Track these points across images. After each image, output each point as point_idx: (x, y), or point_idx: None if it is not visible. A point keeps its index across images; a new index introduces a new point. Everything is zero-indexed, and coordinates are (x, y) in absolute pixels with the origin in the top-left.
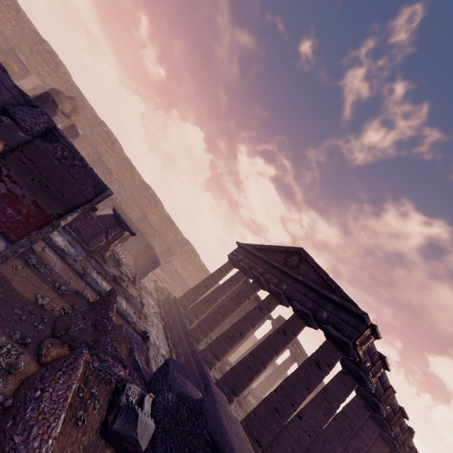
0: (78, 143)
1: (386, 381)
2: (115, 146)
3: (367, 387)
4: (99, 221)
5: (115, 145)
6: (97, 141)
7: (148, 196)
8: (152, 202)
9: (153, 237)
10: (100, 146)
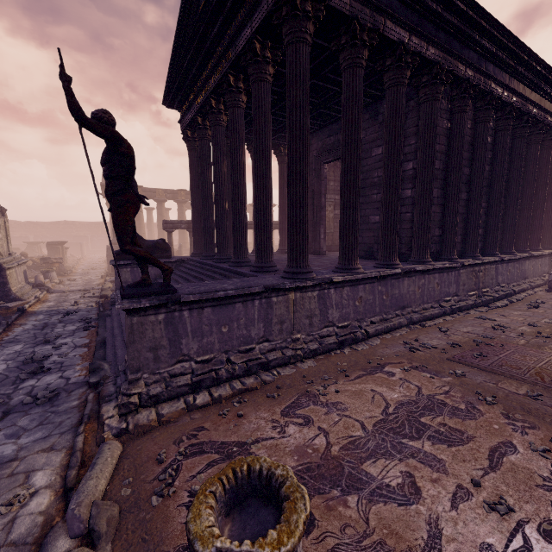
0: None
1: (151, 190)
2: (11, 224)
3: None
4: (26, 250)
5: (11, 224)
6: None
7: (65, 227)
8: (71, 227)
9: (89, 240)
10: None
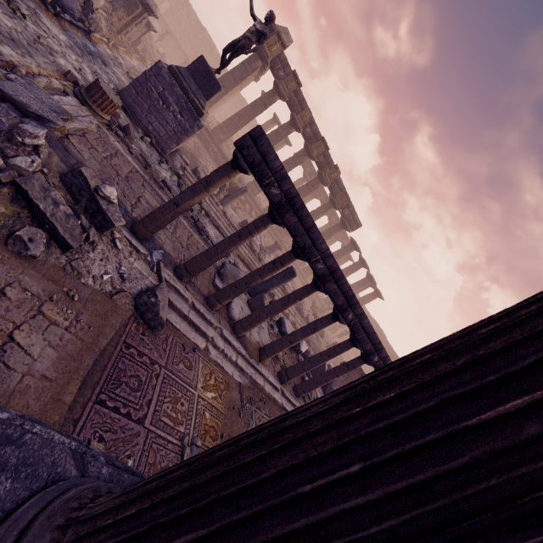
0: None
1: (303, 102)
2: None
3: (280, 93)
4: None
5: None
6: None
7: (203, 40)
8: (208, 47)
9: None
10: None
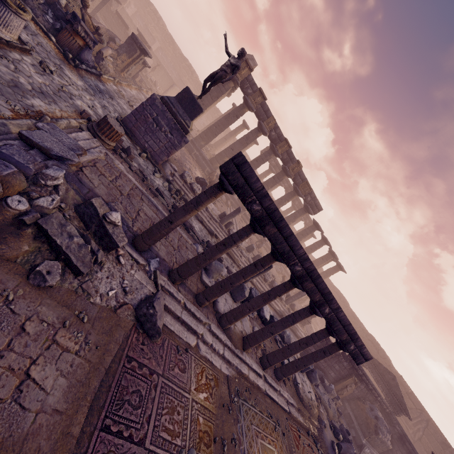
0: (134, 18)
1: (268, 111)
2: (160, 23)
3: (249, 106)
4: None
5: (160, 22)
6: (148, 20)
7: (185, 67)
8: (189, 72)
9: None
10: (150, 25)
